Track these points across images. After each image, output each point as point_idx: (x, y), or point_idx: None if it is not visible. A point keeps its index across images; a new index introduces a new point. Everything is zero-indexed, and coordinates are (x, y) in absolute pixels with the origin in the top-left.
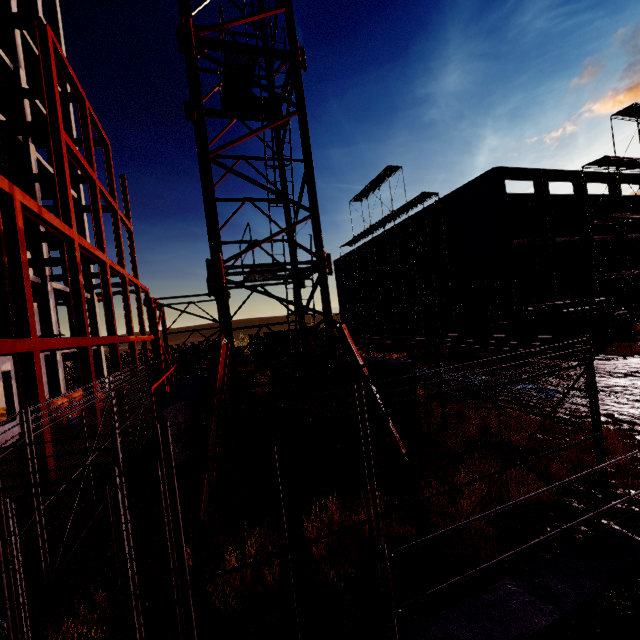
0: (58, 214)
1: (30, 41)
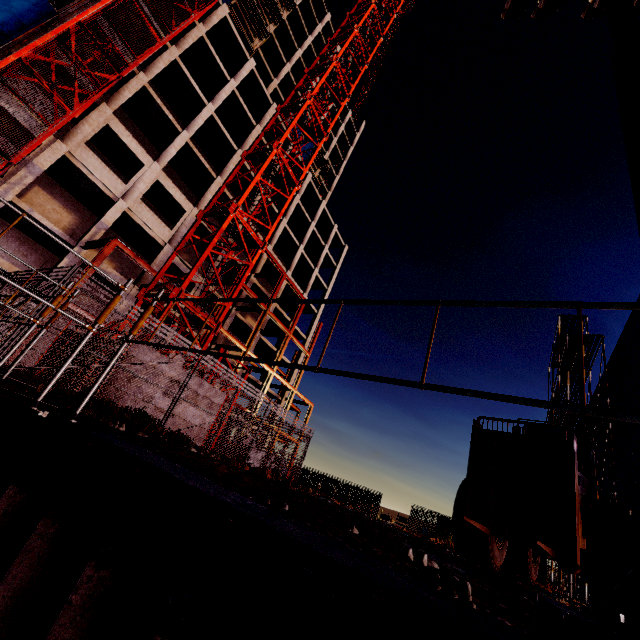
0: (280, 341)
1: (310, 262)
